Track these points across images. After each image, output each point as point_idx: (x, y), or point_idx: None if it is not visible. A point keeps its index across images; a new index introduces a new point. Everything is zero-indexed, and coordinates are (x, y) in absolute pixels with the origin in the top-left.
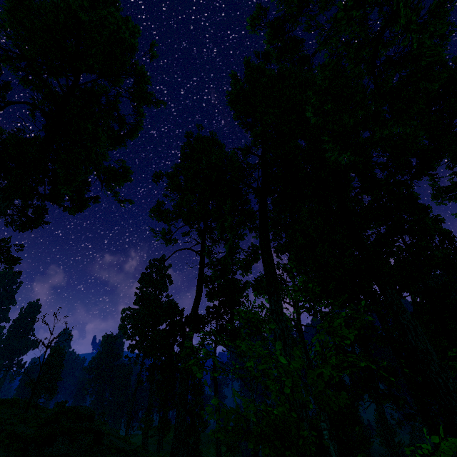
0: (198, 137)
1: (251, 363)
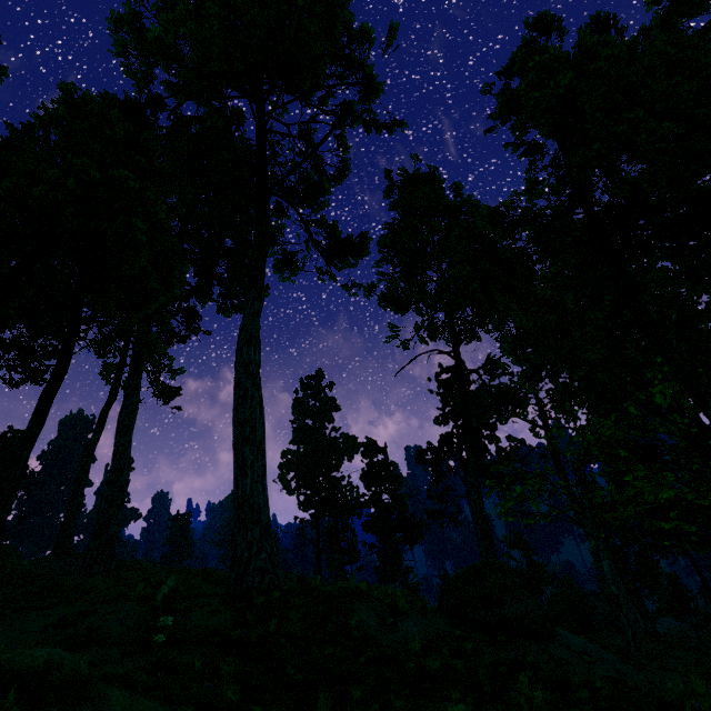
0: (411, 176)
1: (670, 493)
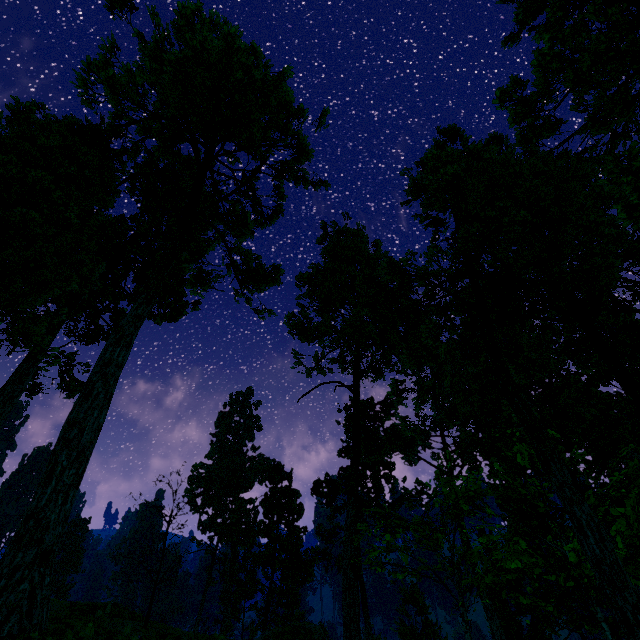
0: (341, 229)
1: (517, 564)
